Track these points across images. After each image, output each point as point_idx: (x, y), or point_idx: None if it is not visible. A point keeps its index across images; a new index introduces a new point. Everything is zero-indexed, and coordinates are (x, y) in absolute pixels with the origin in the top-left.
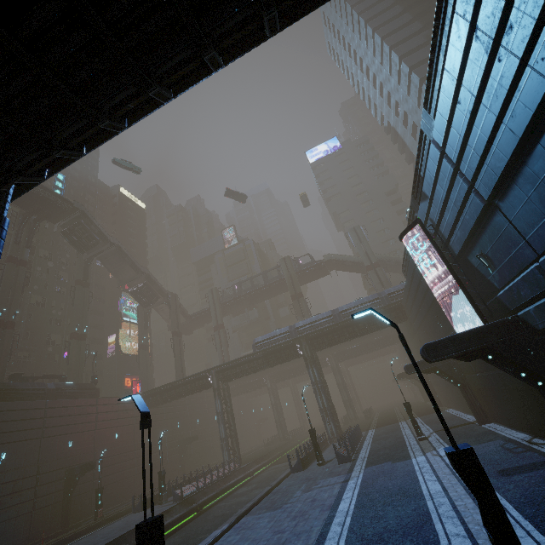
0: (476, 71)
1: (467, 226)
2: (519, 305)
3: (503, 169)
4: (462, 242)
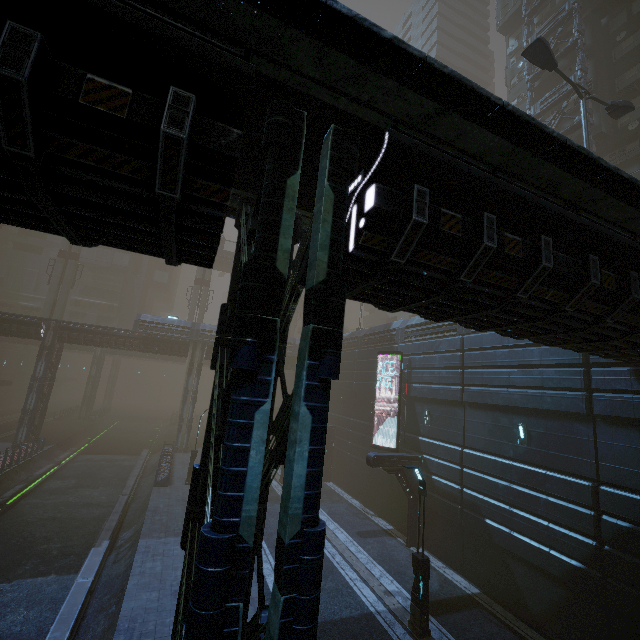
0: (521, 359)
1: (437, 395)
2: (430, 453)
3: (489, 403)
4: (423, 396)
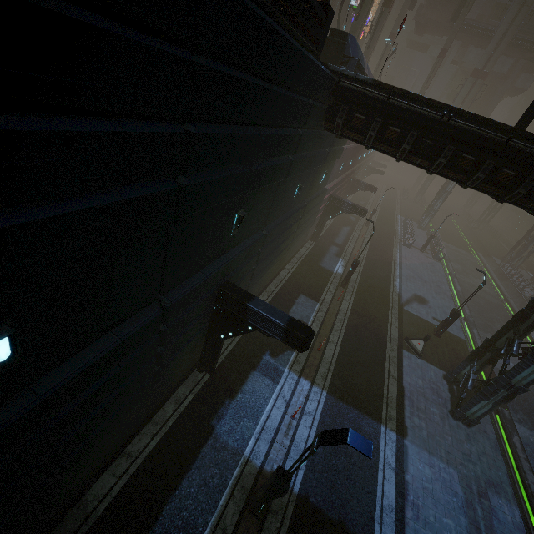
0: None
1: None
2: None
3: None
4: None
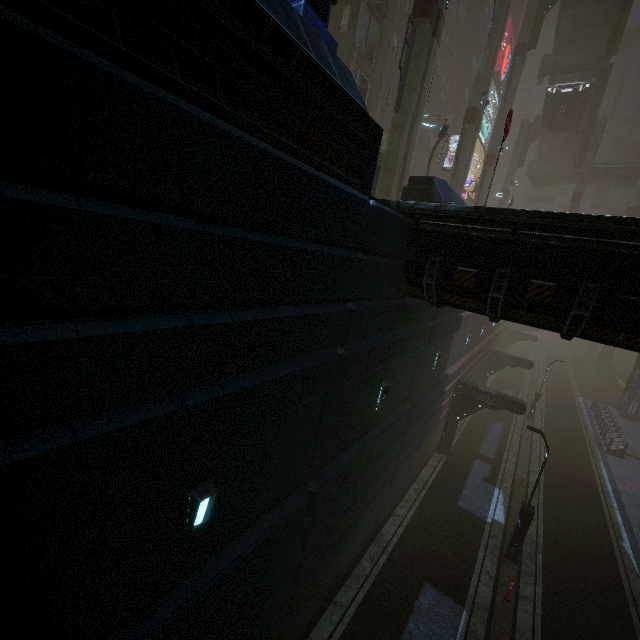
0: None
1: None
2: None
3: None
4: None
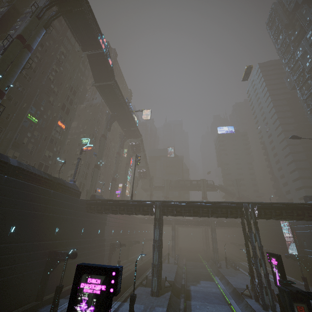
0: None
1: (304, 234)
2: (309, 254)
3: None
4: (300, 234)
